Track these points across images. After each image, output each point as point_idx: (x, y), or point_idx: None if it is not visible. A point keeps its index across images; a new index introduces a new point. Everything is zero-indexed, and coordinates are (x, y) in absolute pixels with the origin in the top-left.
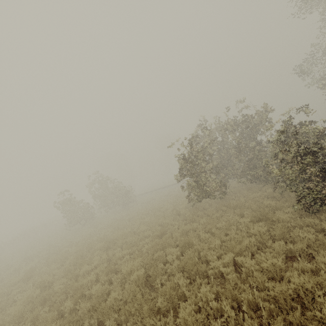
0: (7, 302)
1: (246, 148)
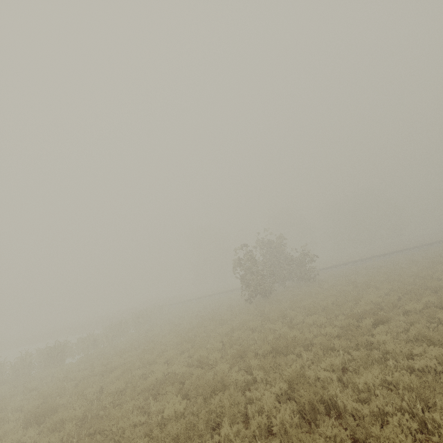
0: None
1: None
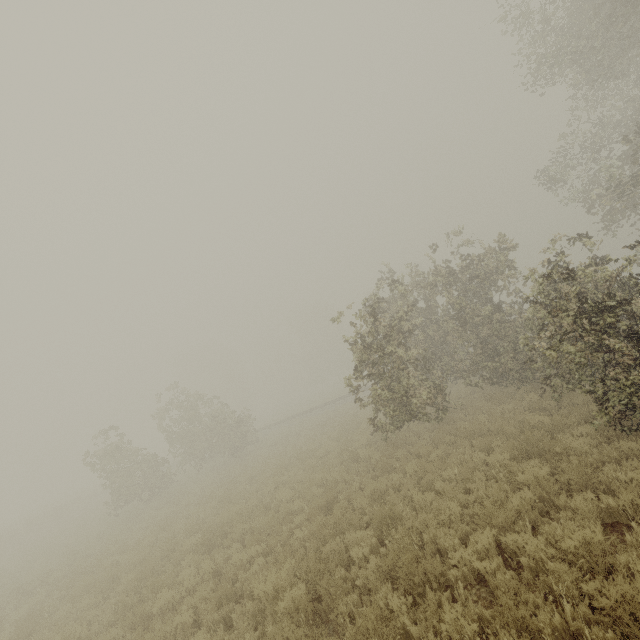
0: None
1: (476, 318)
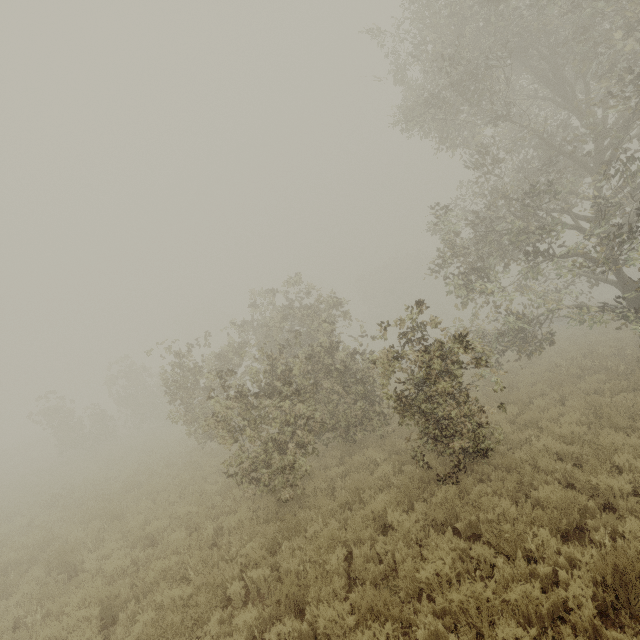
0: None
1: None
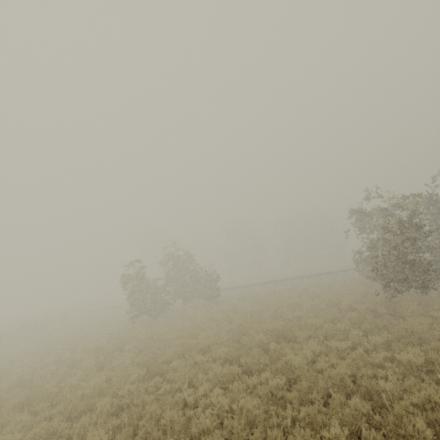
0: (179, 400)
1: None
